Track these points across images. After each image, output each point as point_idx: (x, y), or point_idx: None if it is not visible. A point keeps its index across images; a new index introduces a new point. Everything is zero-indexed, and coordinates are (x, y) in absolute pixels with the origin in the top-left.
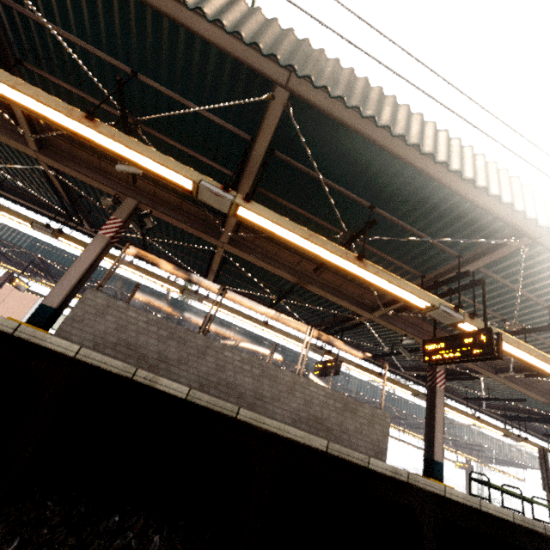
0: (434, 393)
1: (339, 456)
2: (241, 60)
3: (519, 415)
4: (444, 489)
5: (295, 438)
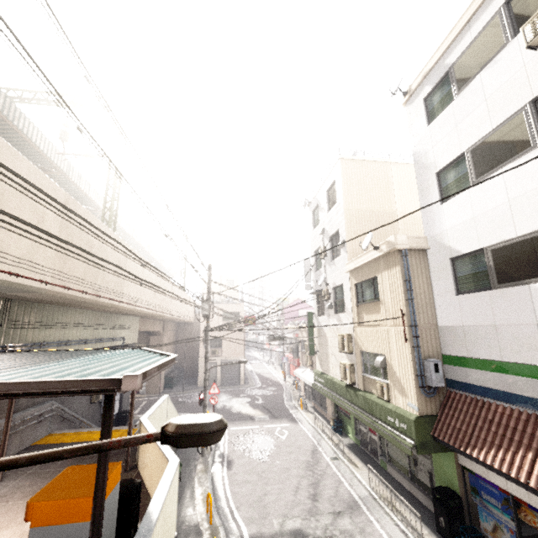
0: None
1: None
2: (54, 166)
3: None
4: None
5: None
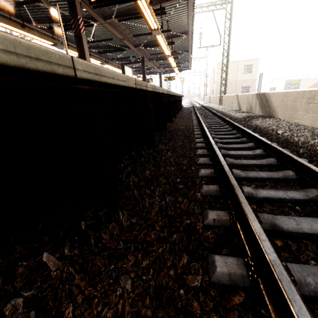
0: (80, 38)
1: (140, 89)
2: None
3: (101, 51)
4: (159, 89)
5: (123, 84)
